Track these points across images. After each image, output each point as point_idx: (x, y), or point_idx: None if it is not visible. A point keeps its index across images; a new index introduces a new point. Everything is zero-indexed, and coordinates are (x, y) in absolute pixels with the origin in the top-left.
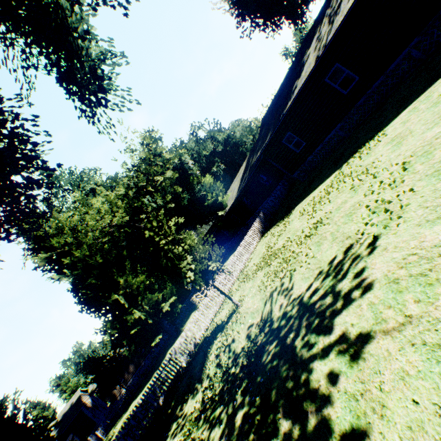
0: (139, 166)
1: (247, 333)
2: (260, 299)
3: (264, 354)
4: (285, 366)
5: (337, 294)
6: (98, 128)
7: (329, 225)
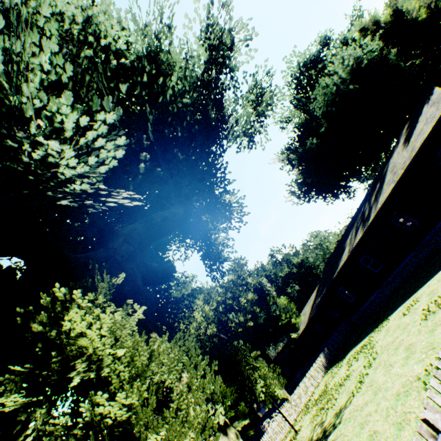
0: (228, 286)
1: None
2: (309, 428)
3: None
4: None
5: (333, 425)
6: (213, 276)
7: (349, 380)
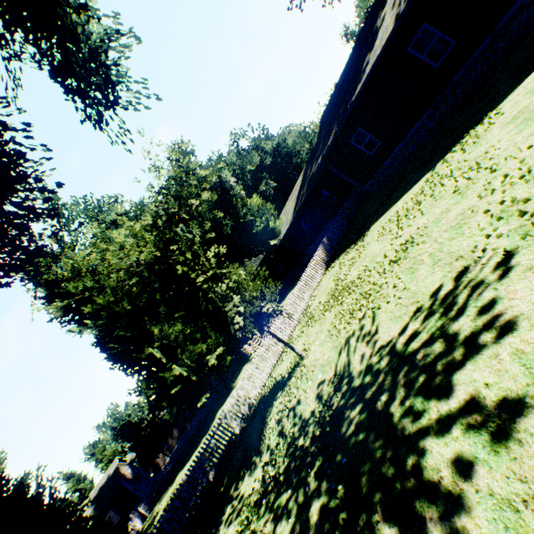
0: (168, 188)
1: (316, 393)
2: (331, 347)
3: (344, 423)
4: (378, 443)
5: (452, 339)
6: (110, 137)
7: (426, 244)
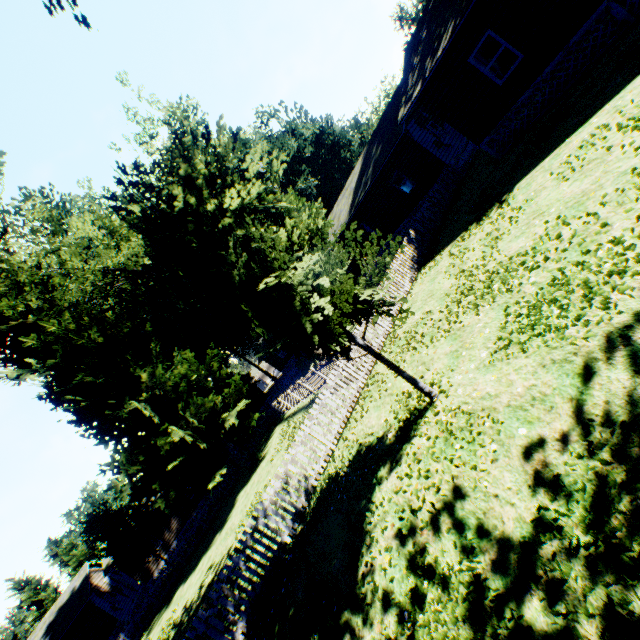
0: (165, 166)
1: (531, 472)
2: (538, 366)
3: None
4: None
5: None
6: None
7: None
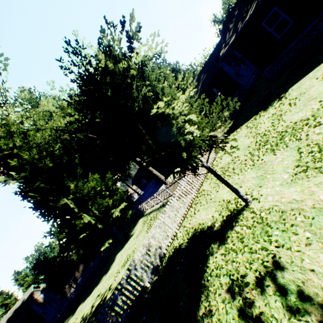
0: None
1: None
2: None
3: None
4: None
5: None
6: None
7: None
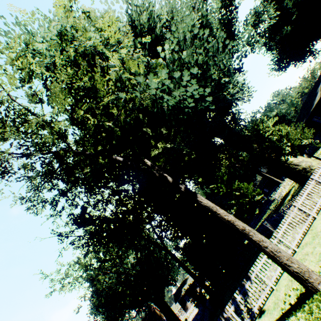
0: None
1: None
2: None
3: None
4: None
5: None
6: None
7: None
